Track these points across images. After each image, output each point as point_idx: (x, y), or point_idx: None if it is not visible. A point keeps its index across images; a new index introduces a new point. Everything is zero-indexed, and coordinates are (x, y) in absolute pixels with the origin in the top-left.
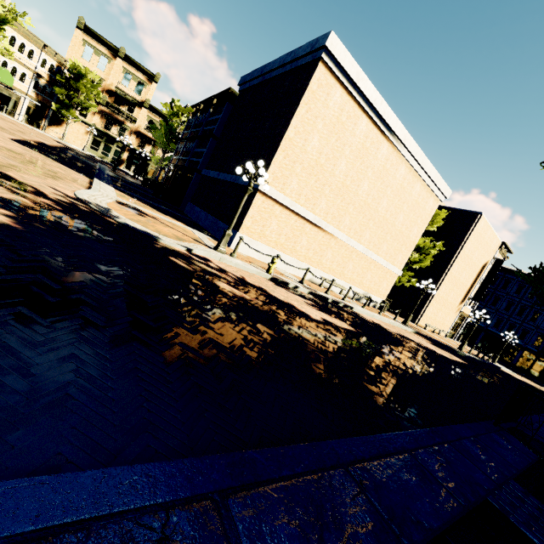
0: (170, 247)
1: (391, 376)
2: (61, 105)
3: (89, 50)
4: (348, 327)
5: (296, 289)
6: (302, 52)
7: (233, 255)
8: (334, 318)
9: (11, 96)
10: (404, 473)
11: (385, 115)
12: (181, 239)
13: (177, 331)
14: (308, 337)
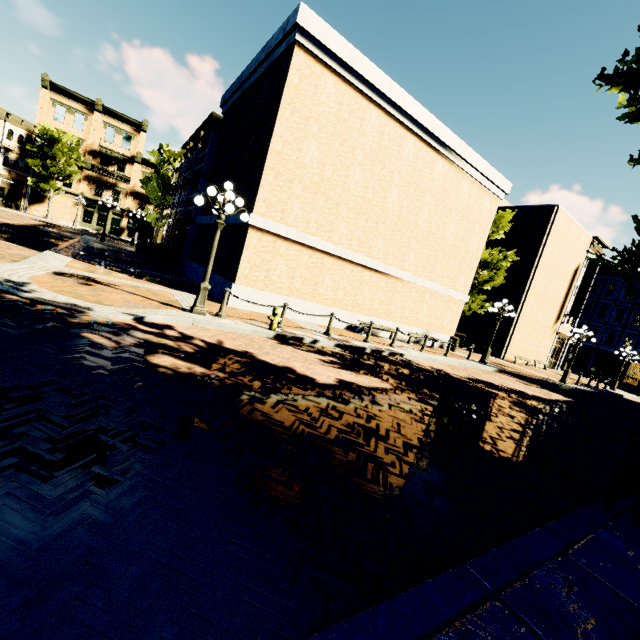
0: (102, 319)
1: (427, 456)
2: (39, 179)
3: (61, 110)
4: (382, 385)
5: (315, 344)
6: (274, 41)
7: (220, 314)
8: (362, 375)
9: None
10: None
11: (399, 100)
12: (138, 305)
13: None
14: (284, 418)
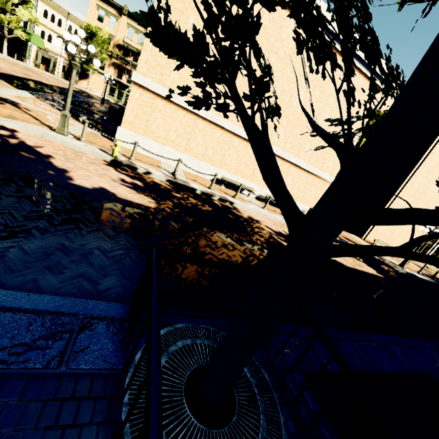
0: None
1: (40, 232)
2: (84, 61)
3: (102, 13)
4: (146, 203)
5: (148, 175)
6: None
7: (80, 139)
8: (141, 195)
9: (51, 58)
10: None
11: None
12: (15, 118)
13: None
14: None
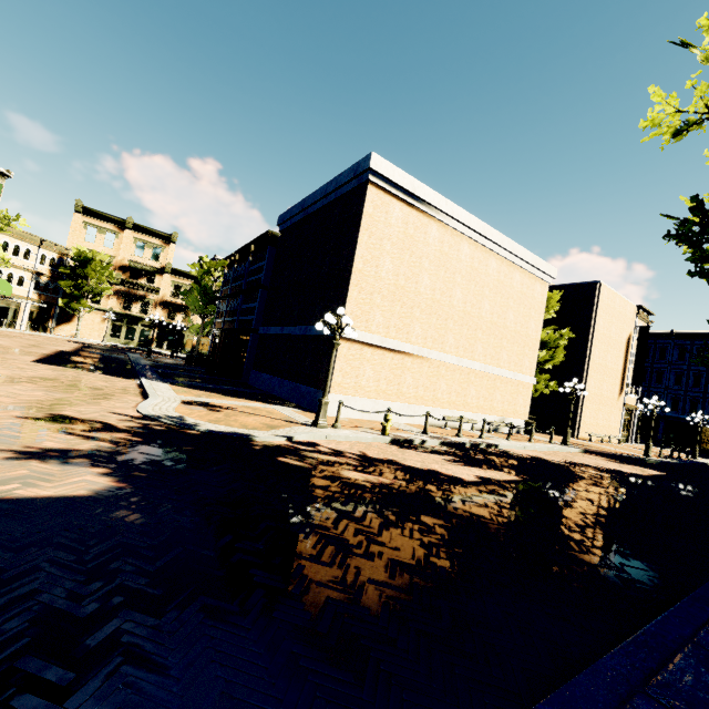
0: (269, 444)
1: (599, 532)
2: (69, 299)
3: (92, 231)
4: (511, 477)
5: (423, 444)
6: (344, 179)
7: (336, 426)
8: (488, 470)
9: (9, 305)
10: (704, 673)
11: (454, 214)
12: (272, 426)
13: (354, 564)
14: (480, 513)
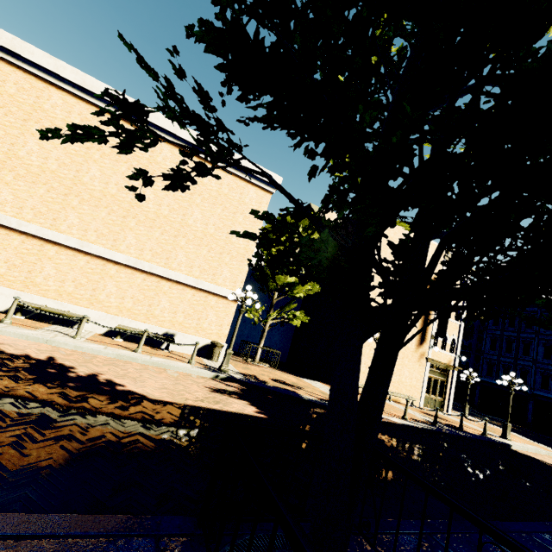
0: None
1: None
2: None
3: None
4: None
5: None
6: None
7: None
8: None
9: None
10: None
11: (87, 85)
12: None
13: None
14: None
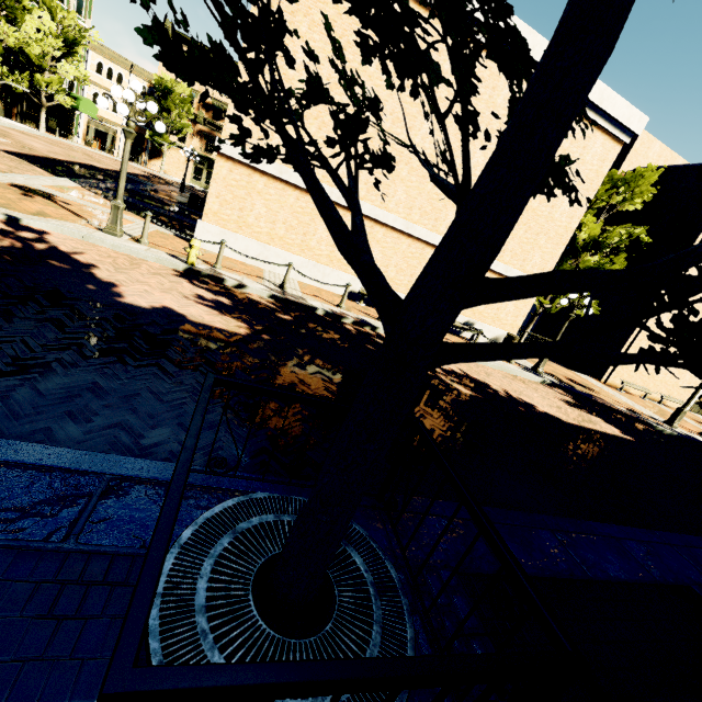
0: None
1: (64, 366)
2: (155, 132)
3: None
4: (232, 328)
5: (242, 289)
6: None
7: (140, 240)
8: (226, 316)
9: (108, 132)
10: None
11: None
12: (47, 216)
13: None
14: None
